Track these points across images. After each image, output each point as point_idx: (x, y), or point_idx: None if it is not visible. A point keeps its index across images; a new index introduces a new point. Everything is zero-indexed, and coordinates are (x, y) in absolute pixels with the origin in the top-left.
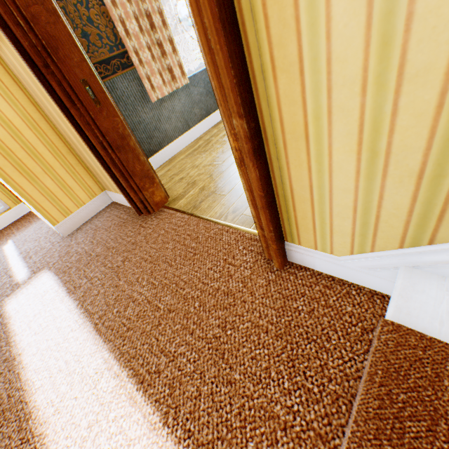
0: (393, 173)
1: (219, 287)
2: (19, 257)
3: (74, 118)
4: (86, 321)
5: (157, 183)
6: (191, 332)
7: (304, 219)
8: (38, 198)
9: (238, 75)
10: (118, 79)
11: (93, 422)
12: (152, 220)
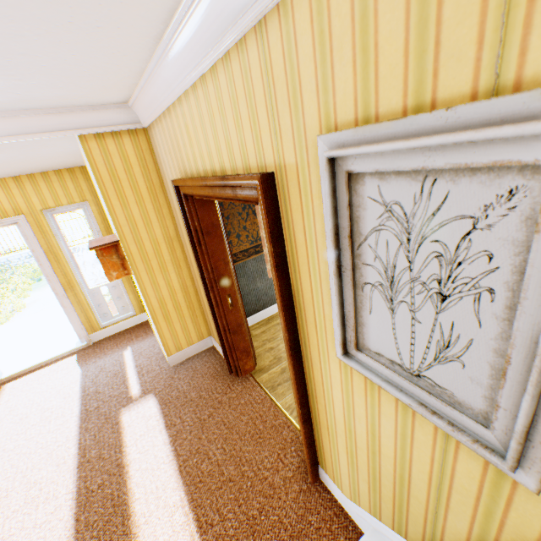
0: (360, 474)
1: (268, 476)
2: (135, 369)
3: (214, 309)
4: (174, 459)
5: (251, 355)
6: (239, 504)
7: (328, 461)
8: (167, 336)
9: (300, 394)
10: (250, 260)
11: (167, 540)
12: (238, 384)
